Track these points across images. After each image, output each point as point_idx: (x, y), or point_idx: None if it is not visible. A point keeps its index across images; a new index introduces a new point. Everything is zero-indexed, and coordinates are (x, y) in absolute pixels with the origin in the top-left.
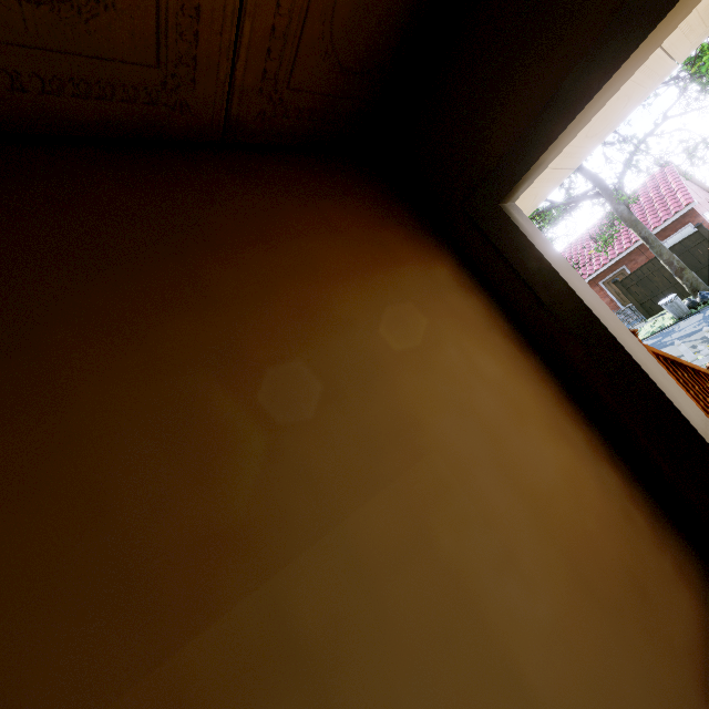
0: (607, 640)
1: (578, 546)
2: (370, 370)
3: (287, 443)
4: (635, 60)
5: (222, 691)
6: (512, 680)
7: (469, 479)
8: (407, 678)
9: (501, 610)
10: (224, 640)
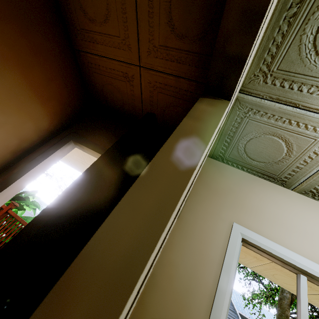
0: None
1: None
2: None
3: None
4: None
5: None
6: None
7: None
8: None
9: None
10: None
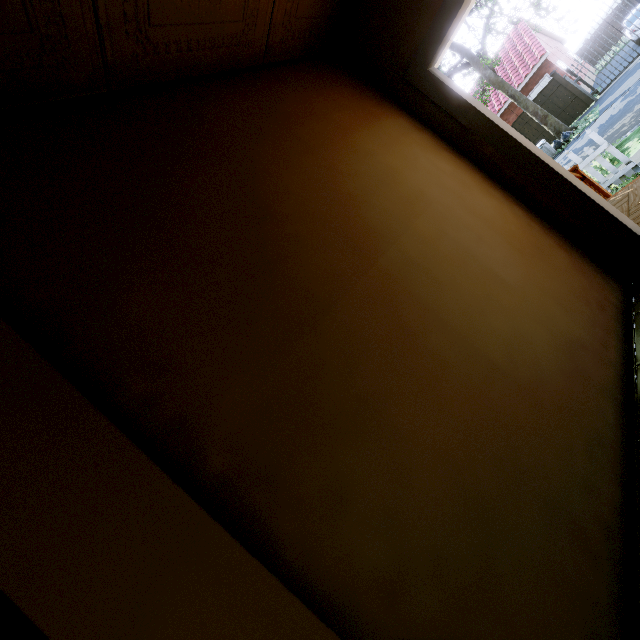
0: (529, 265)
1: (509, 236)
2: (392, 172)
3: (375, 202)
4: None
5: (397, 272)
6: (493, 274)
7: (453, 213)
8: (455, 272)
9: (482, 255)
10: (390, 260)
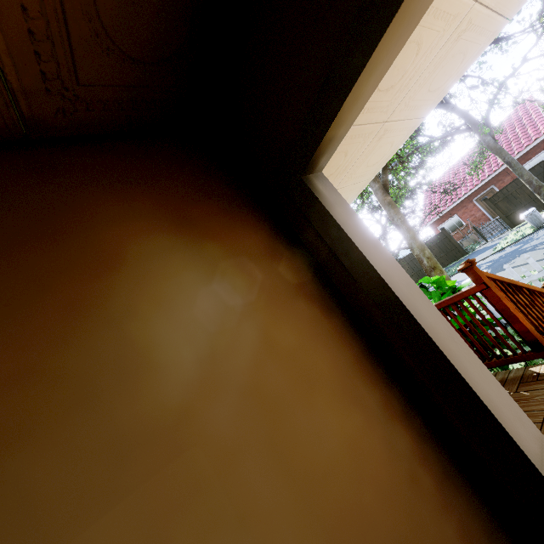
0: None
1: (349, 527)
2: (140, 363)
3: (10, 467)
4: (395, 35)
5: None
6: None
7: (231, 470)
8: None
9: None
10: None
